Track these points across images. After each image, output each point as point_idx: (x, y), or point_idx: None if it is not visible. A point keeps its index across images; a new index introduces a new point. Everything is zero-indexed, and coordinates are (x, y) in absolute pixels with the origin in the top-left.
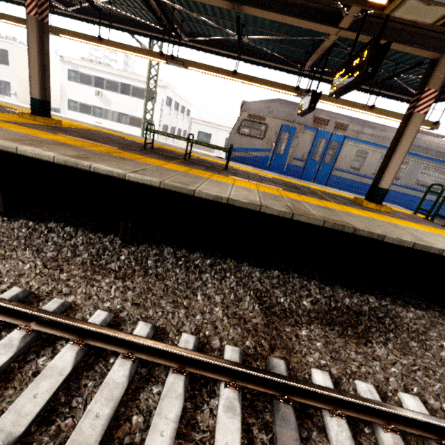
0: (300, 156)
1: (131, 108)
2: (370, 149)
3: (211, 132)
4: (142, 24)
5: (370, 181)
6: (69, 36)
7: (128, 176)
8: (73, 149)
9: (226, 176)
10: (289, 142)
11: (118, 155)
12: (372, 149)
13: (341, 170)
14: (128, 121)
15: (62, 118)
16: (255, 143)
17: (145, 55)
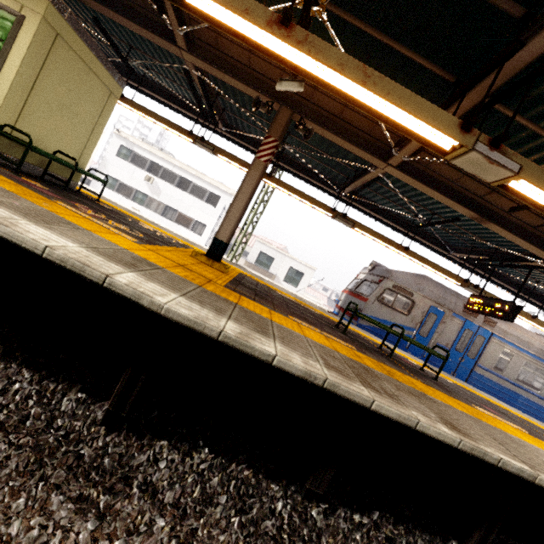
0: (443, 343)
1: (184, 205)
2: (515, 352)
3: (275, 256)
4: (297, 165)
5: (512, 386)
6: (232, 161)
7: (540, 478)
8: (389, 383)
9: (474, 407)
10: (435, 325)
11: (403, 381)
12: (517, 353)
13: (484, 368)
14: (175, 217)
15: (176, 235)
16: (397, 317)
17: (314, 205)
